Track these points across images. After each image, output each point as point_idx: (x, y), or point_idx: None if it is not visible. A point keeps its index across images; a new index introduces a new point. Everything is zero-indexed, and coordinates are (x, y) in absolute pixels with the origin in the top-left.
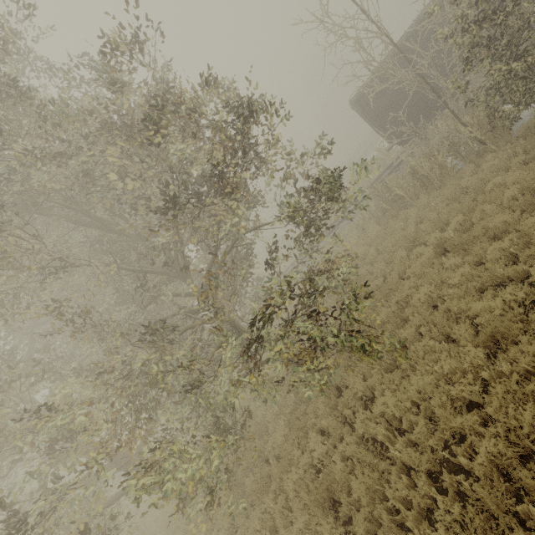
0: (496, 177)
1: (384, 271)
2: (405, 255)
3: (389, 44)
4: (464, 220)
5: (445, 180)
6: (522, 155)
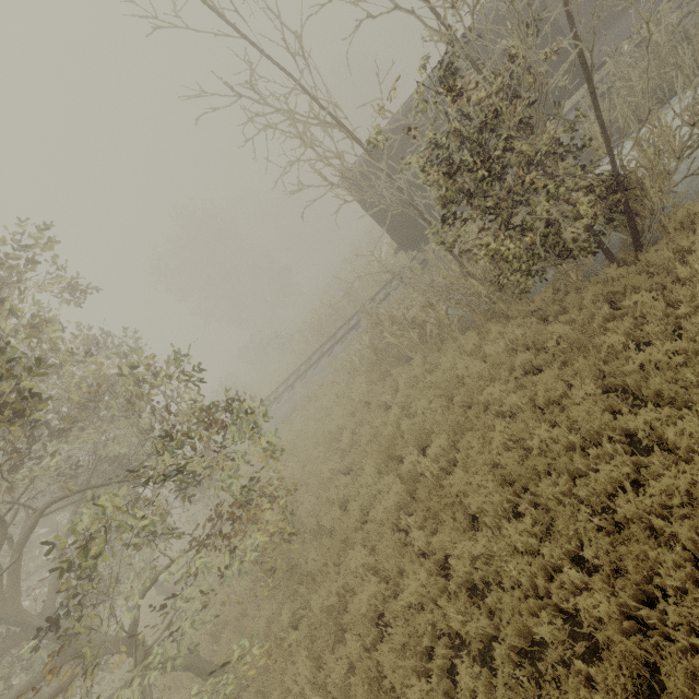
0: (494, 384)
1: (349, 488)
2: (374, 476)
3: (355, 141)
4: (449, 442)
5: (446, 343)
6: (530, 351)
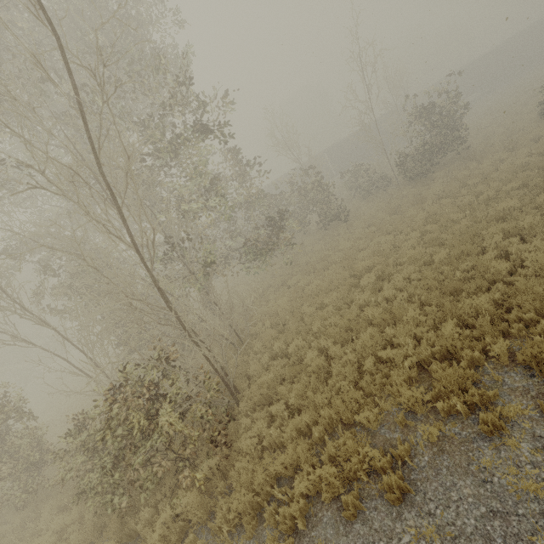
0: None
1: None
2: None
3: None
4: None
5: None
6: None
